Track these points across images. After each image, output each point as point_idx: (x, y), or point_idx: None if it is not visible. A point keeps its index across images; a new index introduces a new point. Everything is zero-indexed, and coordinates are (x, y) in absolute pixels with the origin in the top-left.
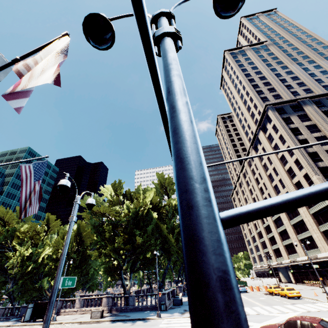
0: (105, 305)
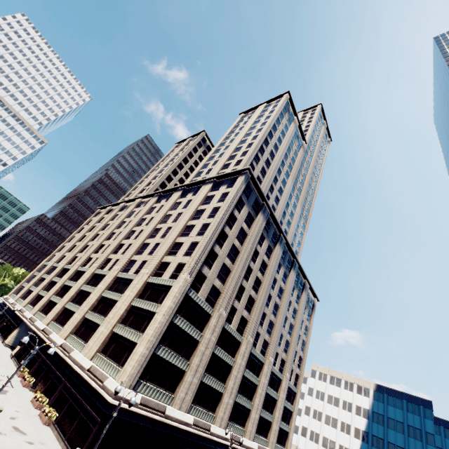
0: None
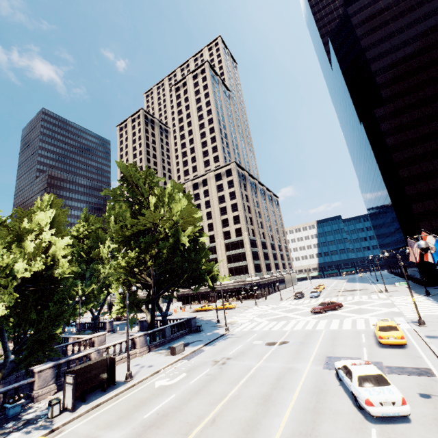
0: (143, 345)
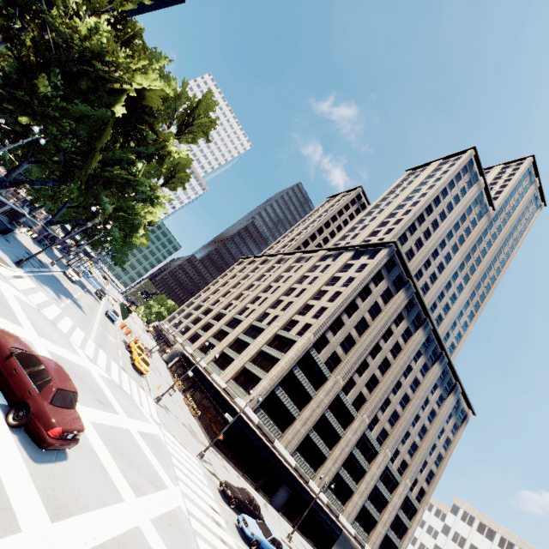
0: None
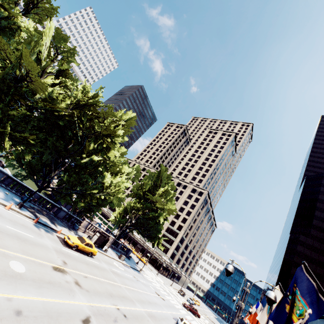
0: (110, 242)
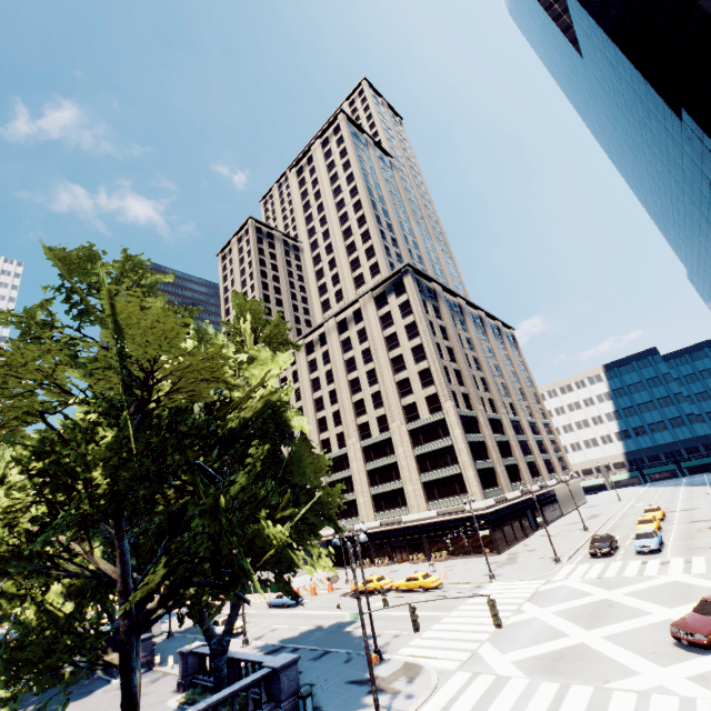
0: None
